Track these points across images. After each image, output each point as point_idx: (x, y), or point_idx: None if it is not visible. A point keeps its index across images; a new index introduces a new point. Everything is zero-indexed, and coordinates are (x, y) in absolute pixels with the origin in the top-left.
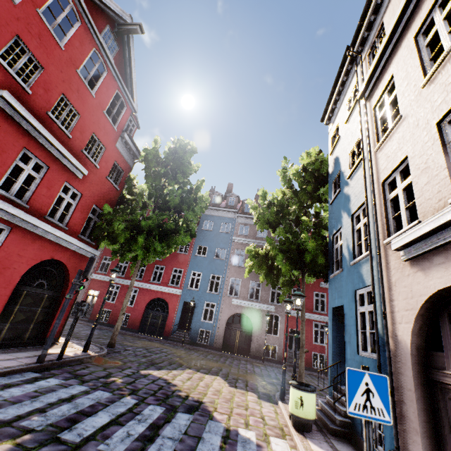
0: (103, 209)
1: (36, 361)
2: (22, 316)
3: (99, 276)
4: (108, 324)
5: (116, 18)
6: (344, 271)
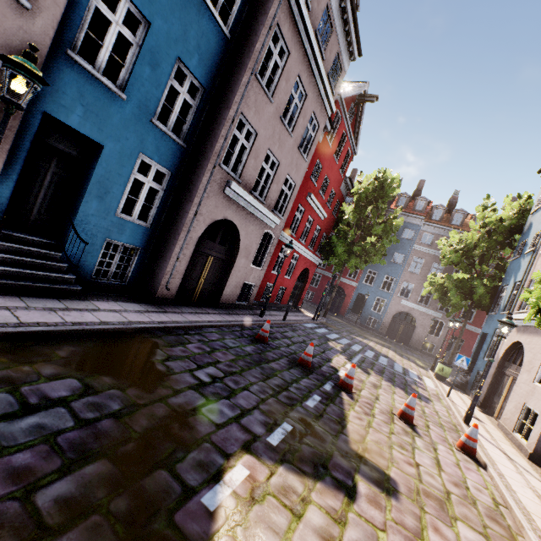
0: (332, 239)
1: (311, 319)
2: (293, 295)
3: None
4: None
5: (359, 93)
6: (496, 315)
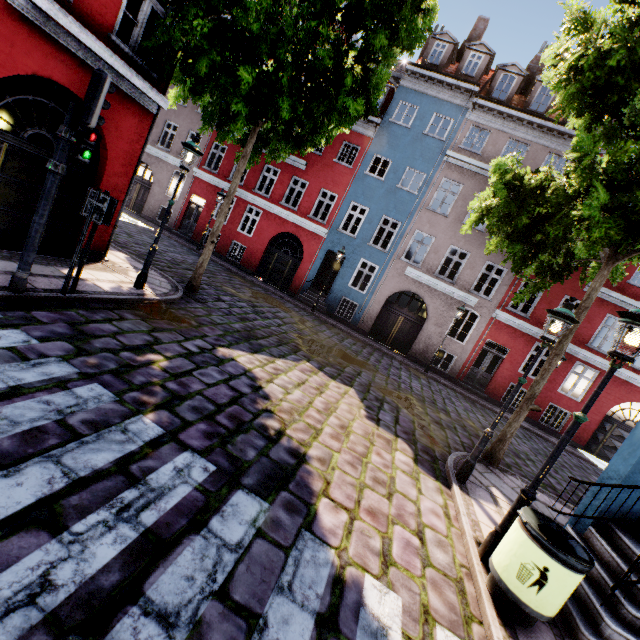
0: None
1: (8, 287)
2: (17, 197)
3: (206, 176)
4: (215, 253)
5: None
6: None
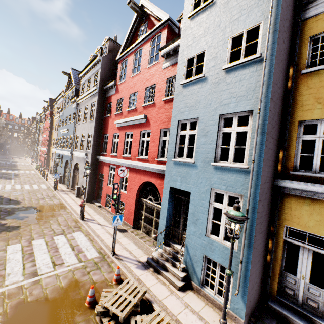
0: None
1: None
2: None
3: None
4: None
5: None
6: None
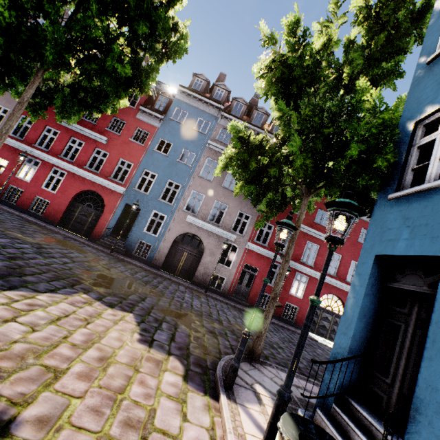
0: None
1: None
2: None
3: (10, 140)
4: (16, 206)
5: None
6: None
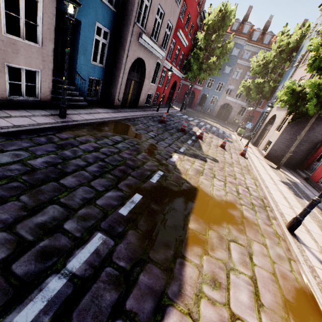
0: (190, 60)
1: (179, 111)
2: (168, 98)
3: None
4: None
5: None
6: (271, 102)
